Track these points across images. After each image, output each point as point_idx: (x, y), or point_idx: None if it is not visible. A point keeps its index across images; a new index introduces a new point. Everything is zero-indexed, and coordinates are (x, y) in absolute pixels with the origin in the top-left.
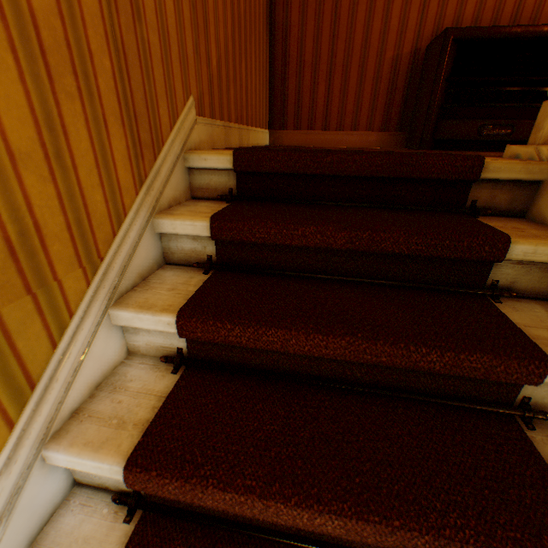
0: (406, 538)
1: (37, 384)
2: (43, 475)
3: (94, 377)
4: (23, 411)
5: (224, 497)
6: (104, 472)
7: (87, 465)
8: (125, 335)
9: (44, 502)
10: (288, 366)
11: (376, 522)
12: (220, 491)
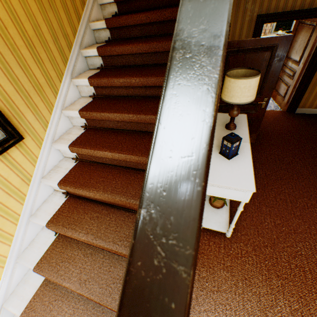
0: (156, 14)
1: (85, 5)
2: (90, 31)
3: (96, 17)
4: (84, 9)
5: (124, 19)
6: (101, 26)
7: (98, 25)
8: (102, 12)
9: (91, 39)
10: (142, 8)
11: (150, 13)
12: (123, 18)
